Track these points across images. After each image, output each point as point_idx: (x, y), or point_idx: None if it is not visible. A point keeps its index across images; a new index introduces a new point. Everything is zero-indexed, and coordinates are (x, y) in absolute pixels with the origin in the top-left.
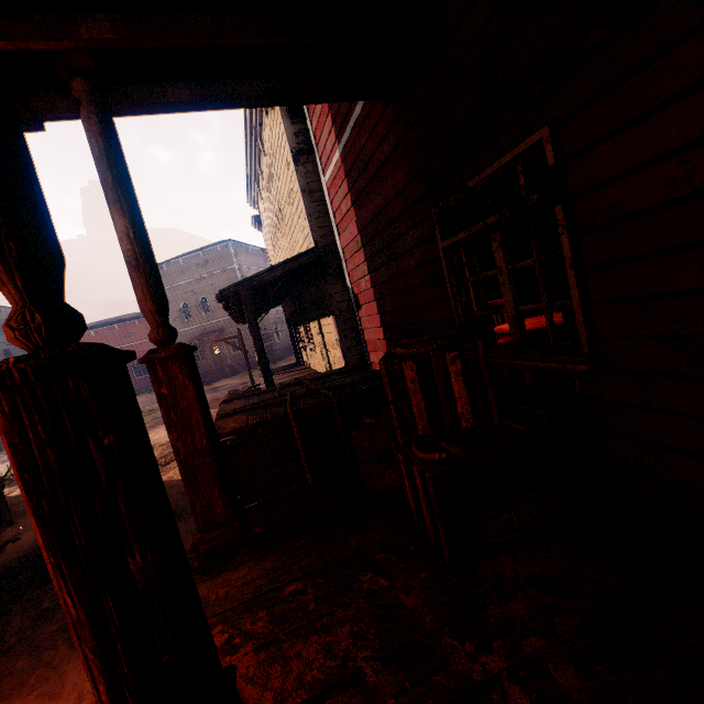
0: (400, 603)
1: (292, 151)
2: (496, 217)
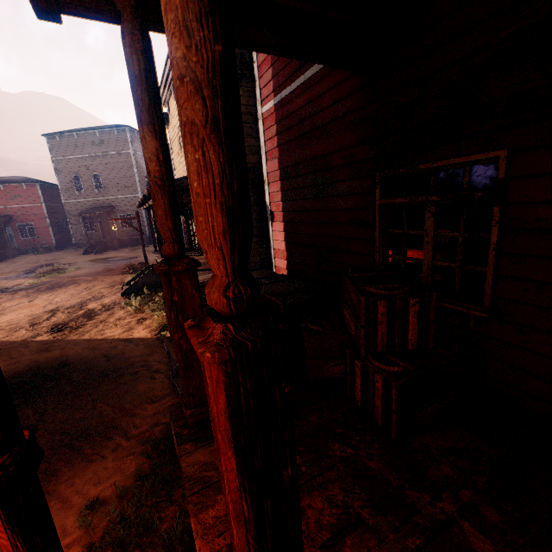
0: (368, 466)
1: None
2: (439, 197)
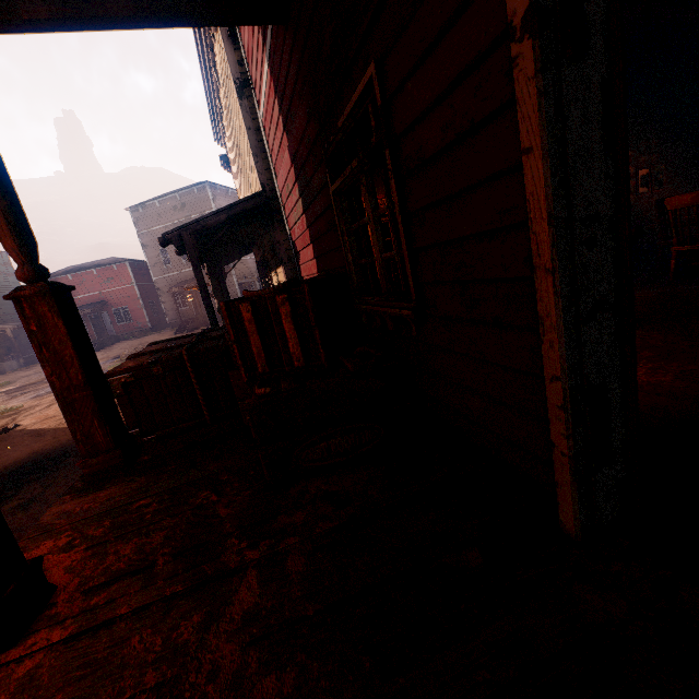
0: (217, 513)
1: (235, 82)
2: (356, 160)
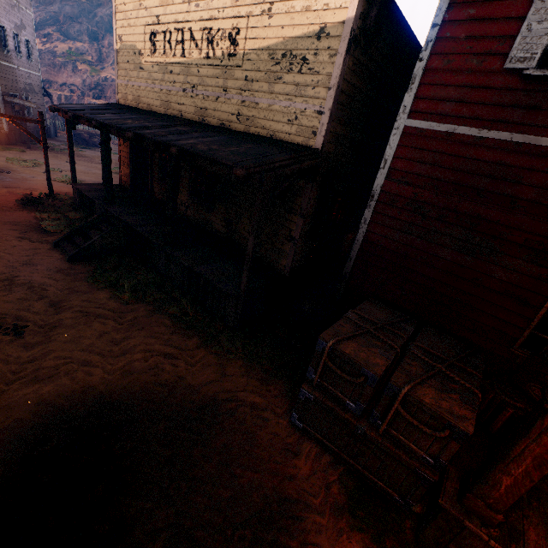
0: None
1: (351, 32)
2: None
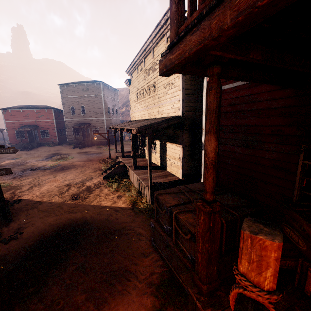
0: None
1: None
2: None
